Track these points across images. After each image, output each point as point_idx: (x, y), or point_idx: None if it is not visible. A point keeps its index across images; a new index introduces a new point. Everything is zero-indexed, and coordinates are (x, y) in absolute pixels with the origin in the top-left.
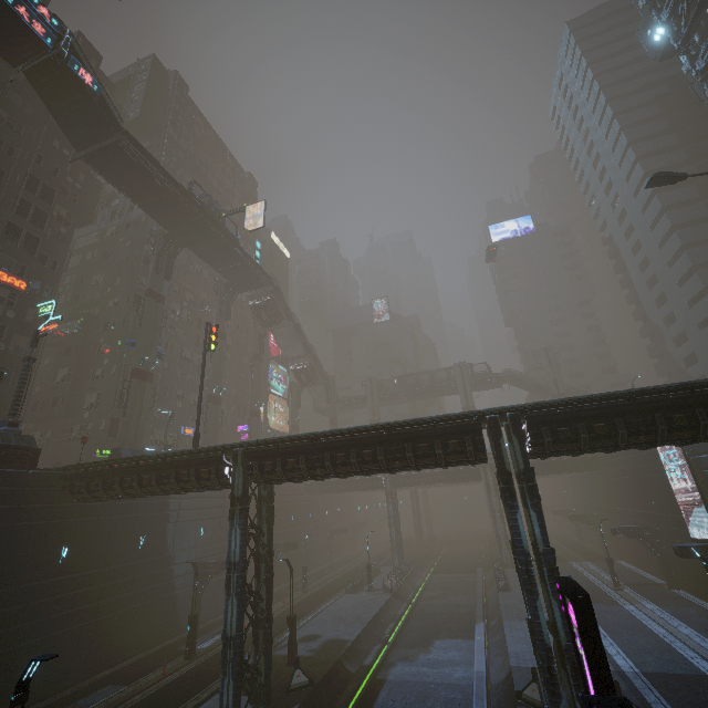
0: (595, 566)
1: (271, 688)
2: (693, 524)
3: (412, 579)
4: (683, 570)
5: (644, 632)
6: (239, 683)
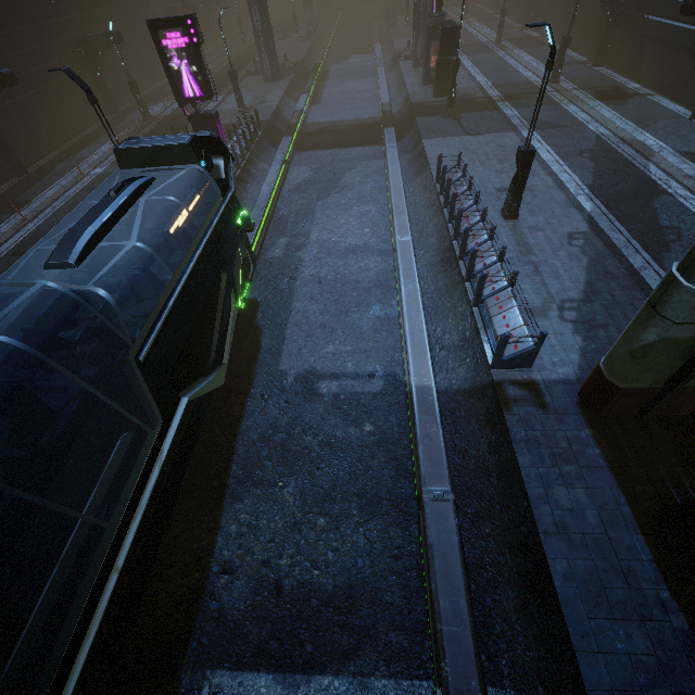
0: (458, 9)
1: (279, 67)
2: None
3: (323, 31)
4: None
5: (466, 34)
6: (270, 56)
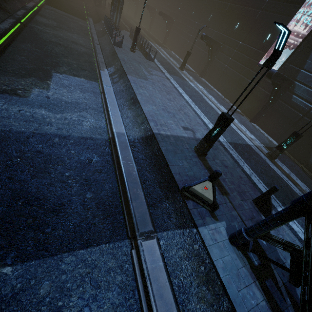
0: (162, 50)
1: None
2: (263, 56)
3: None
4: (215, 72)
5: (208, 105)
6: None
